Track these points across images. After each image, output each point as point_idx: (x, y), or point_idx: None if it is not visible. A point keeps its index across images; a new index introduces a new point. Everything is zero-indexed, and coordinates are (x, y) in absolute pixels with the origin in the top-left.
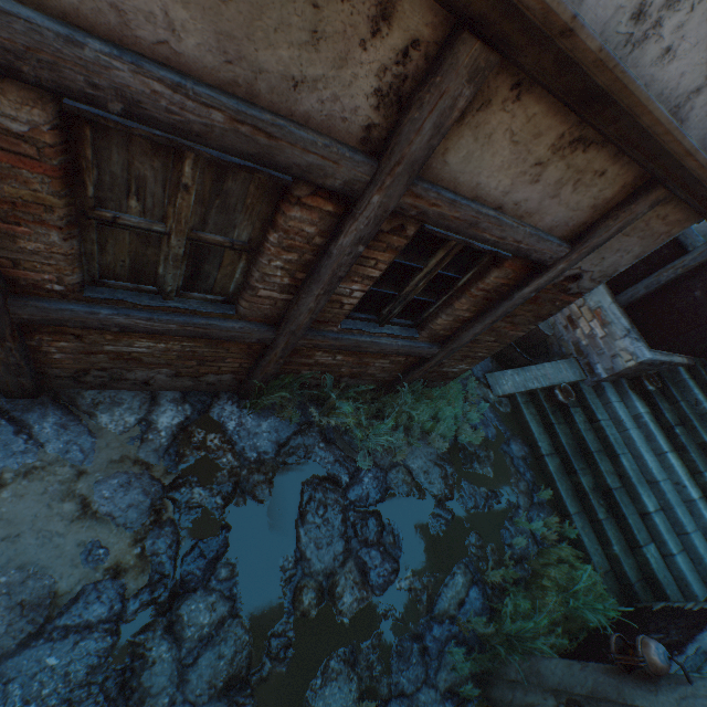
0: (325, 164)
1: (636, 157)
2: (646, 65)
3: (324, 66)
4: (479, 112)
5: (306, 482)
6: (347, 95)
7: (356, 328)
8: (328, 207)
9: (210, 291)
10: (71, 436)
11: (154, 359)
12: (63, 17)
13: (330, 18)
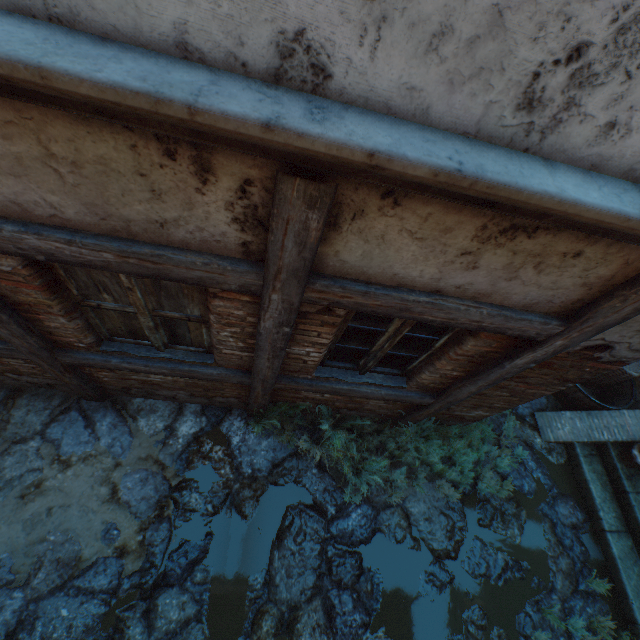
0: (213, 275)
1: (619, 240)
2: (581, 146)
3: (176, 210)
4: (356, 220)
5: (291, 505)
6: (209, 225)
7: (331, 376)
8: (245, 297)
9: (191, 344)
10: (117, 434)
11: (170, 385)
12: None
13: (160, 179)
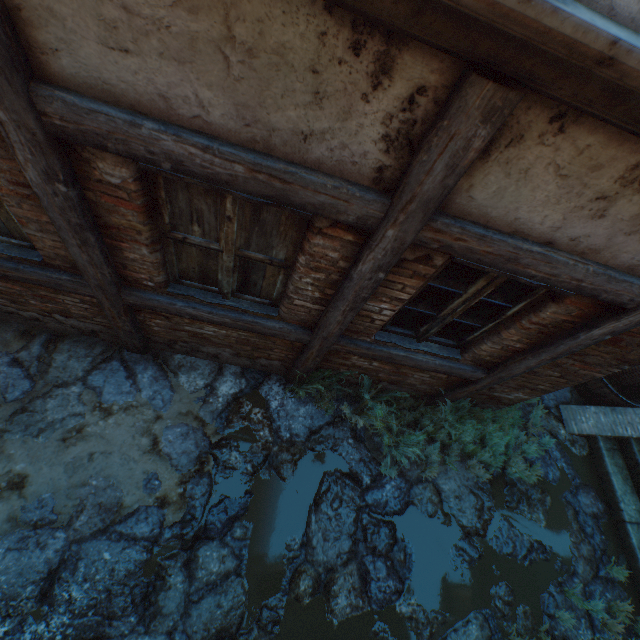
0: (336, 202)
1: None
2: None
3: (329, 120)
4: (509, 147)
5: (327, 472)
6: (354, 142)
7: (389, 341)
8: (348, 236)
9: (258, 295)
10: (158, 387)
11: (219, 340)
12: (132, 107)
13: (330, 79)
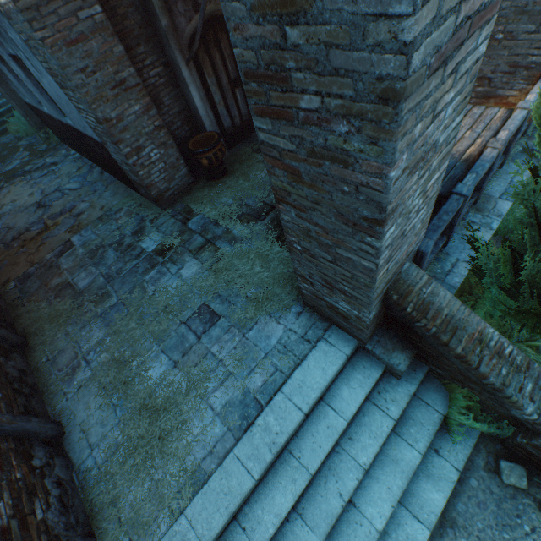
0: None
1: None
2: None
3: None
4: None
5: None
6: None
7: None
8: None
9: None
10: None
11: None
12: None
13: None
